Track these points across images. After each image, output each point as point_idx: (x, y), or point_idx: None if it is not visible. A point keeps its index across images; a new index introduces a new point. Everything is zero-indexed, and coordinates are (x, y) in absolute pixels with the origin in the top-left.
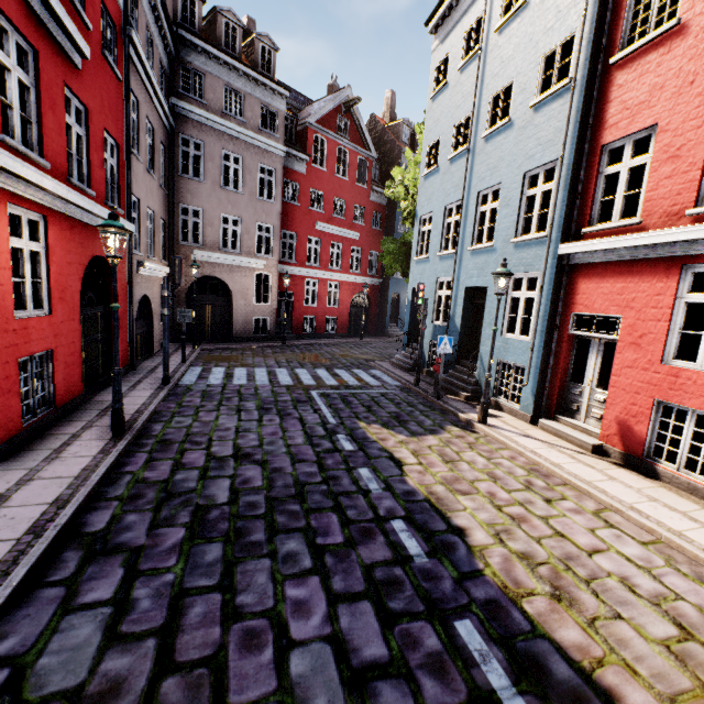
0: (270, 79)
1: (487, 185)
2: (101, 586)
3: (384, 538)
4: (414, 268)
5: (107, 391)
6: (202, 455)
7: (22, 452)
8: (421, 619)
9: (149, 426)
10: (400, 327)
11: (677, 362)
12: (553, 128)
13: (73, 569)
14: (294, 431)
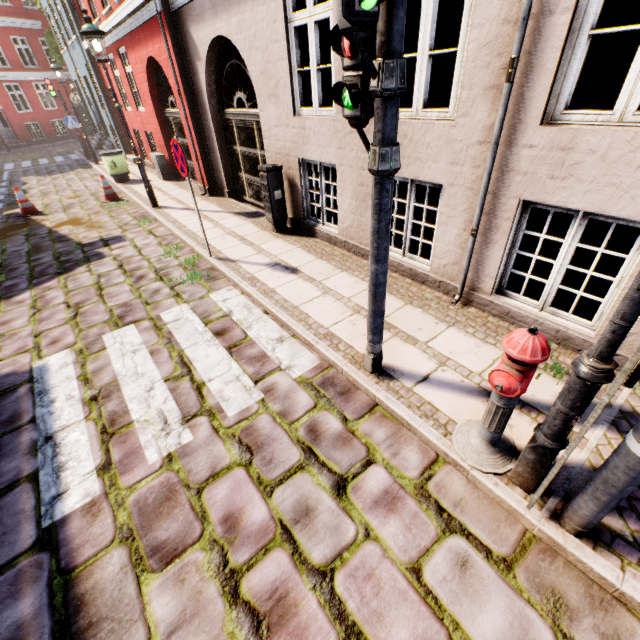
0: None
1: None
2: None
3: None
4: (67, 63)
5: None
6: None
7: None
8: None
9: None
10: None
11: (128, 109)
12: None
13: None
14: None
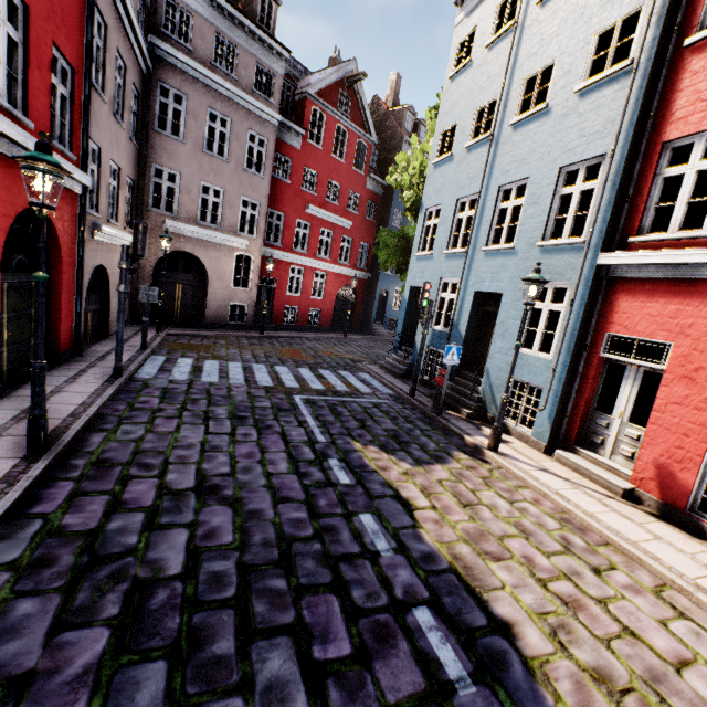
0: (269, 35)
1: (512, 179)
2: None
3: (408, 644)
4: (414, 265)
5: None
6: (153, 488)
7: None
8: None
9: (84, 436)
10: (386, 325)
11: None
12: (603, 117)
13: None
14: (275, 452)
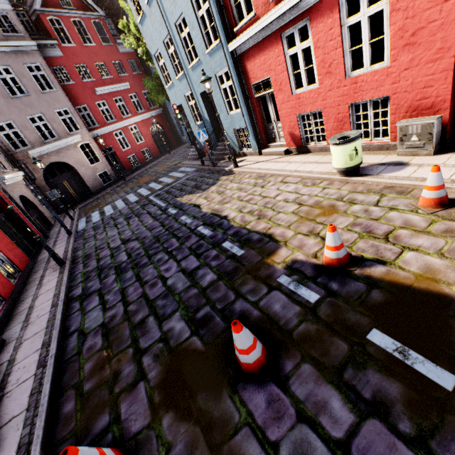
0: None
1: (177, 17)
2: (93, 304)
3: (195, 235)
4: (170, 94)
5: (42, 253)
6: (108, 251)
7: (24, 293)
8: (211, 250)
9: (75, 255)
10: None
11: (297, 91)
12: None
13: (79, 306)
14: (146, 219)
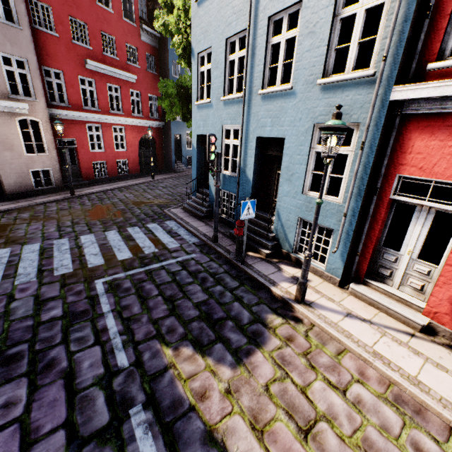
0: None
1: (282, 5)
2: None
3: None
4: (196, 114)
5: None
6: None
7: None
8: None
9: None
10: (184, 163)
11: None
12: None
13: None
14: (47, 438)
